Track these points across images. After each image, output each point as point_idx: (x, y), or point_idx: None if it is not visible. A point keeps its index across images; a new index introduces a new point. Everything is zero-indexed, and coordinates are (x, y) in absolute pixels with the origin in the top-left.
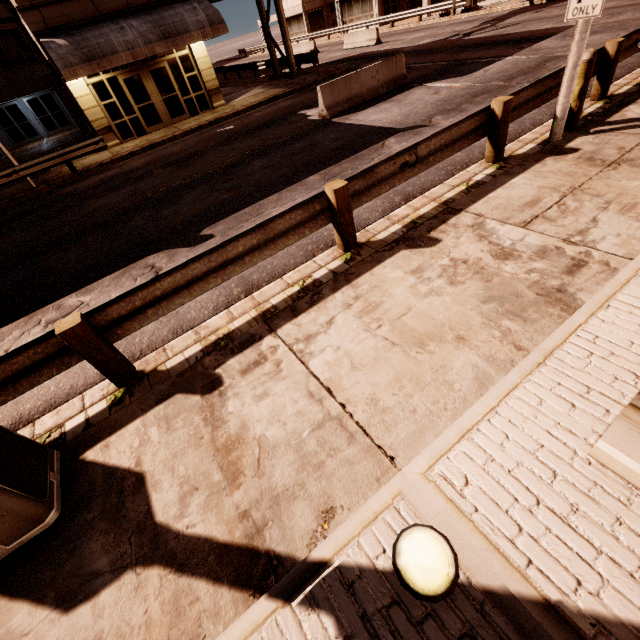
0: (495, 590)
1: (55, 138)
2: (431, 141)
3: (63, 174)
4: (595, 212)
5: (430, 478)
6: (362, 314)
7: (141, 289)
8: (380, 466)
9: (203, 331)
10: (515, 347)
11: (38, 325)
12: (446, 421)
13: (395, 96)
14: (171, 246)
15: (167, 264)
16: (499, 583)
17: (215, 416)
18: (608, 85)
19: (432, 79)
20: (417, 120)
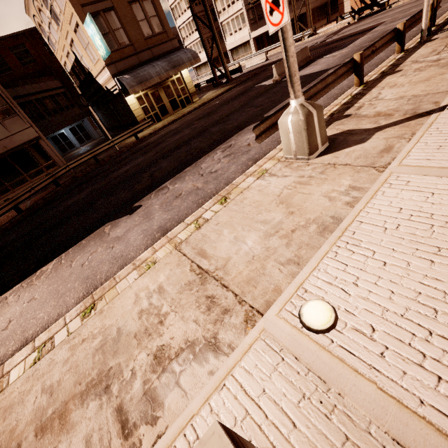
0: None
1: (89, 145)
2: (378, 42)
3: (130, 142)
4: None
5: None
6: (391, 88)
7: (306, 93)
8: (443, 93)
9: None
10: None
11: (218, 153)
12: None
13: (310, 65)
14: (253, 123)
15: None
16: None
17: (360, 116)
18: (435, 20)
19: (324, 55)
20: (336, 64)
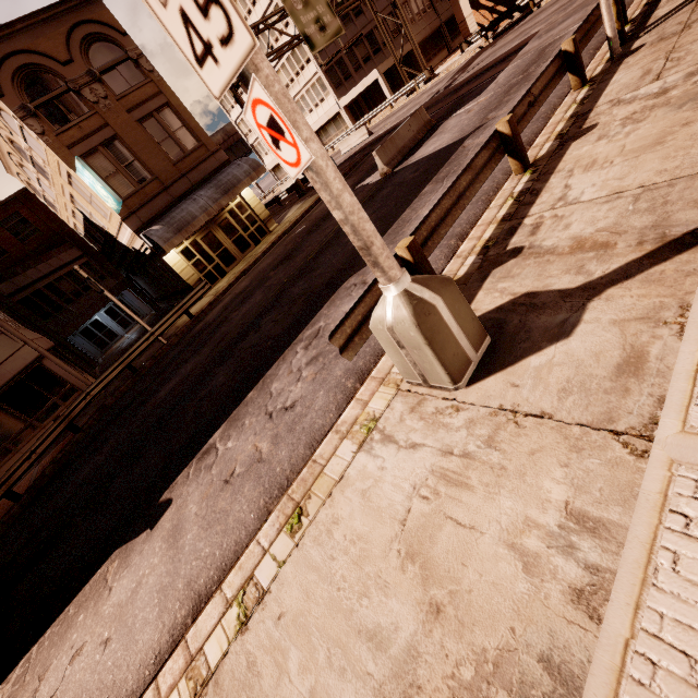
0: None
1: (136, 329)
2: (536, 85)
3: (182, 325)
4: None
5: None
6: (587, 170)
7: (422, 225)
8: None
9: (463, 254)
10: None
11: (298, 353)
12: None
13: (433, 134)
14: (354, 272)
15: (366, 276)
16: None
17: (542, 252)
18: (625, 14)
19: (453, 112)
20: (474, 125)
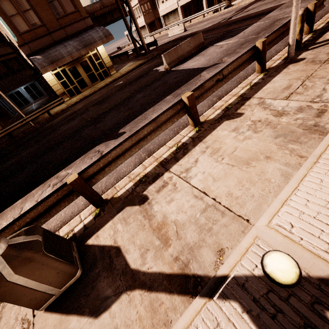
0: (324, 277)
1: (38, 103)
2: (229, 67)
3: (45, 117)
4: (323, 85)
5: (271, 227)
6: (212, 154)
7: (102, 158)
8: (242, 225)
9: (132, 176)
10: (299, 156)
11: (49, 187)
12: (272, 198)
13: (200, 53)
14: (105, 140)
15: (105, 149)
16: (325, 273)
17: (148, 214)
18: (312, 25)
19: (217, 41)
20: (215, 61)
